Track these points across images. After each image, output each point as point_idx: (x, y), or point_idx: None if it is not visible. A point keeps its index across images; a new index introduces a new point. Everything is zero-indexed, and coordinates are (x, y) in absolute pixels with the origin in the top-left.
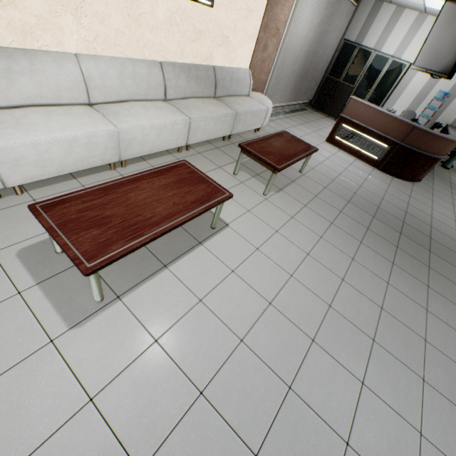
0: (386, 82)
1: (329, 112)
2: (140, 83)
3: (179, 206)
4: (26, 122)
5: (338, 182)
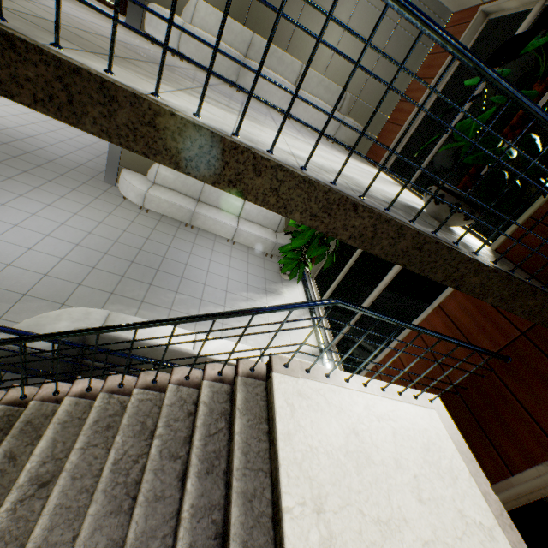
0: None
1: None
2: None
3: None
4: None
5: None
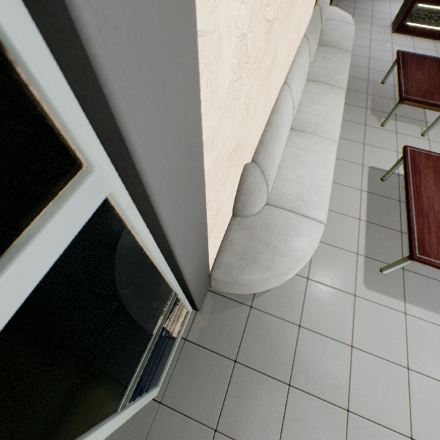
0: None
1: None
2: (304, 76)
3: None
4: (307, 182)
5: None
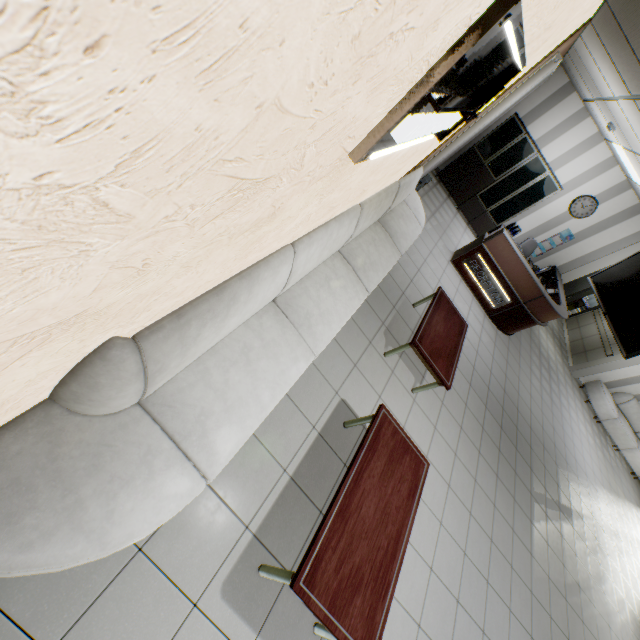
0: (529, 195)
1: (454, 194)
2: (333, 248)
3: (400, 511)
4: (233, 398)
5: (462, 350)
